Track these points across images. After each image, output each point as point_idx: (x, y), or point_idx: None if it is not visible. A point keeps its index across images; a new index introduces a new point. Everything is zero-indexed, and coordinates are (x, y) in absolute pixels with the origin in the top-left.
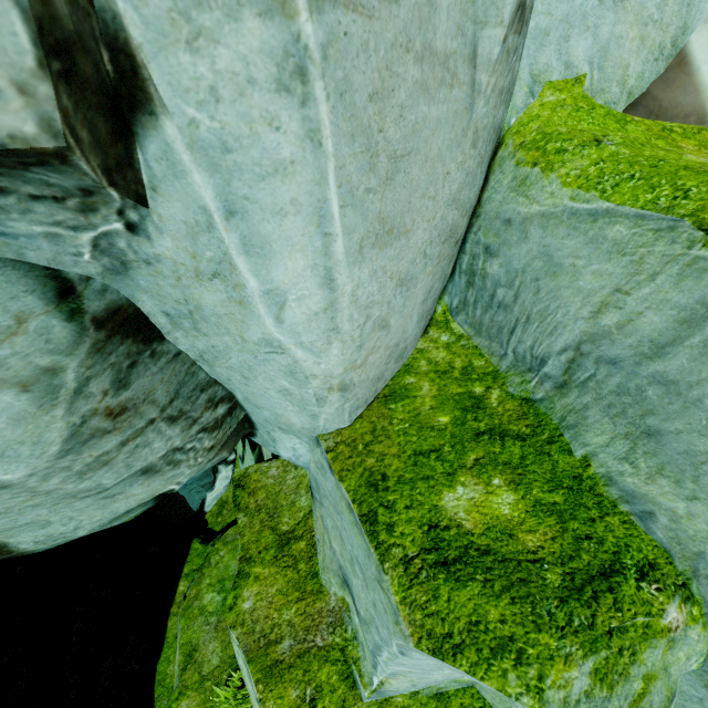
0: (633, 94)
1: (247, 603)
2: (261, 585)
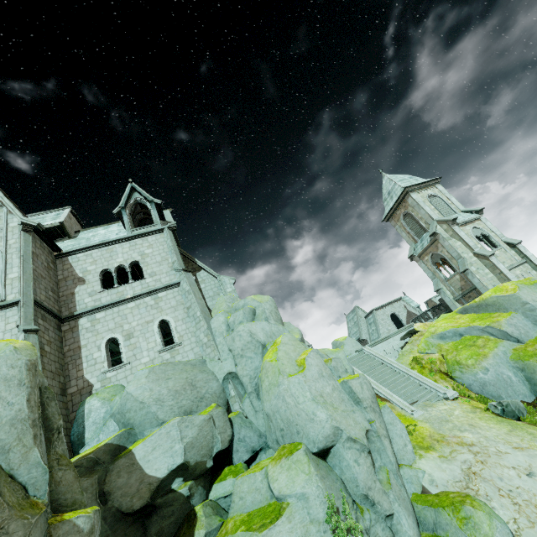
0: (421, 491)
1: None
2: None
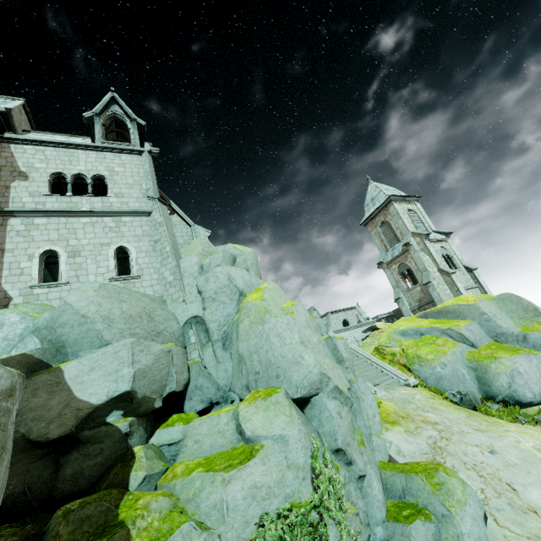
0: (388, 460)
1: None
2: None
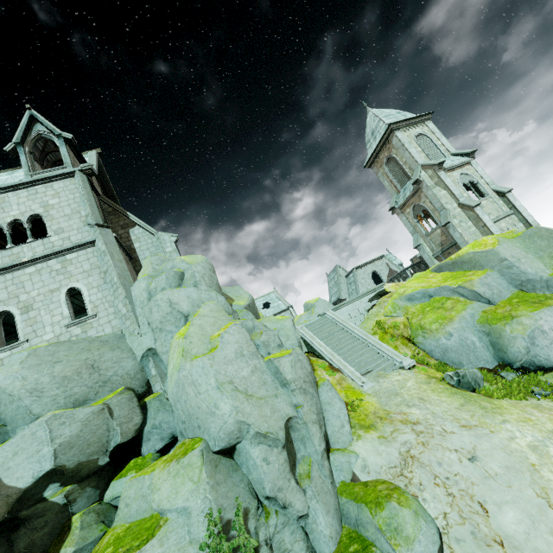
0: (351, 479)
1: None
2: None
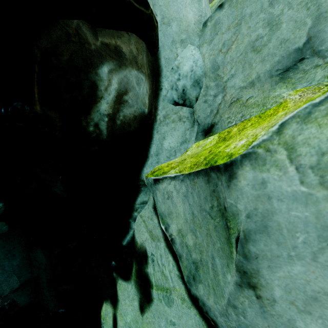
0: None
1: (239, 143)
2: (235, 140)
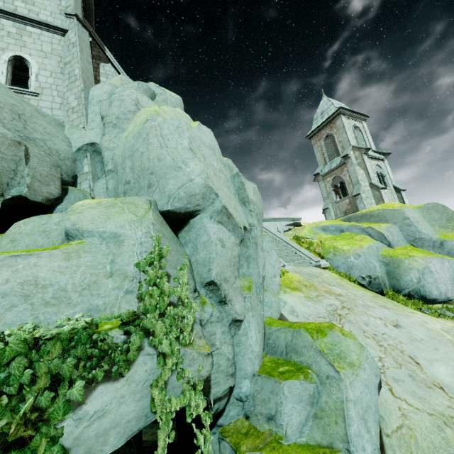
0: (278, 318)
1: (244, 448)
2: (245, 443)
